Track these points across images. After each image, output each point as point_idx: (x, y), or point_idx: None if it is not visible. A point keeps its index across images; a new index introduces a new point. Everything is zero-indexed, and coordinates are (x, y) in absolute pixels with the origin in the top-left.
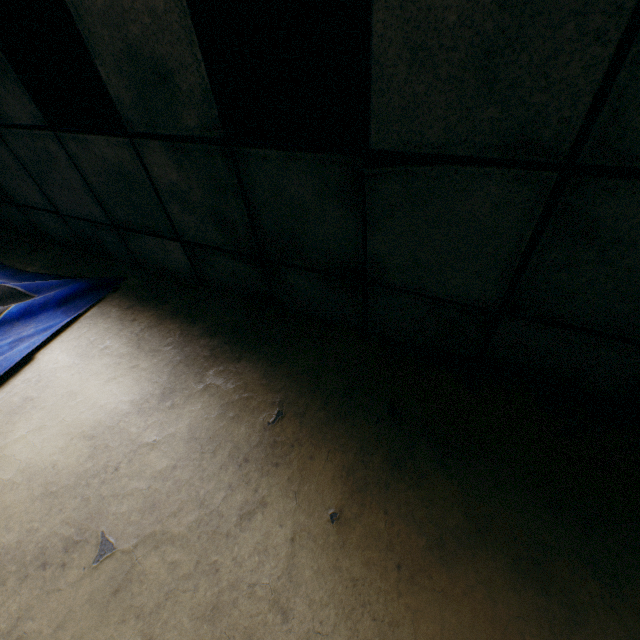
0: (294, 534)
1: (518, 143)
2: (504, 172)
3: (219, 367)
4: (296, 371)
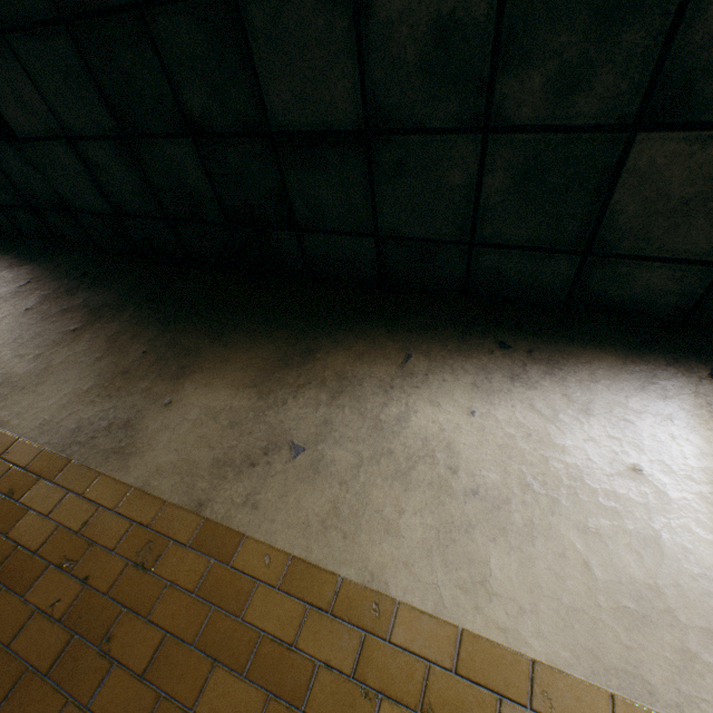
0: (7, 315)
1: (51, 130)
2: (58, 143)
3: (11, 270)
4: (50, 267)
